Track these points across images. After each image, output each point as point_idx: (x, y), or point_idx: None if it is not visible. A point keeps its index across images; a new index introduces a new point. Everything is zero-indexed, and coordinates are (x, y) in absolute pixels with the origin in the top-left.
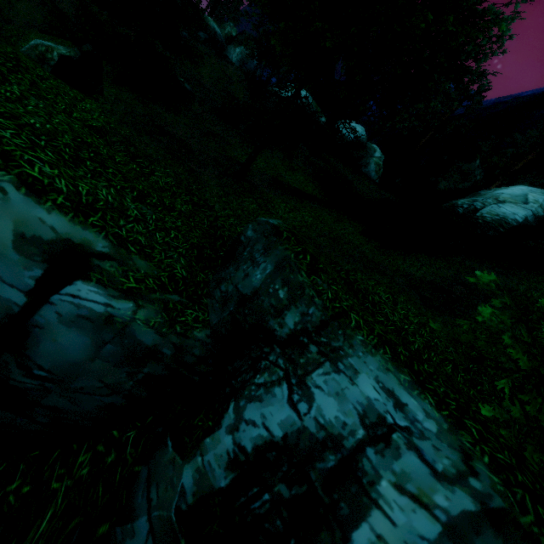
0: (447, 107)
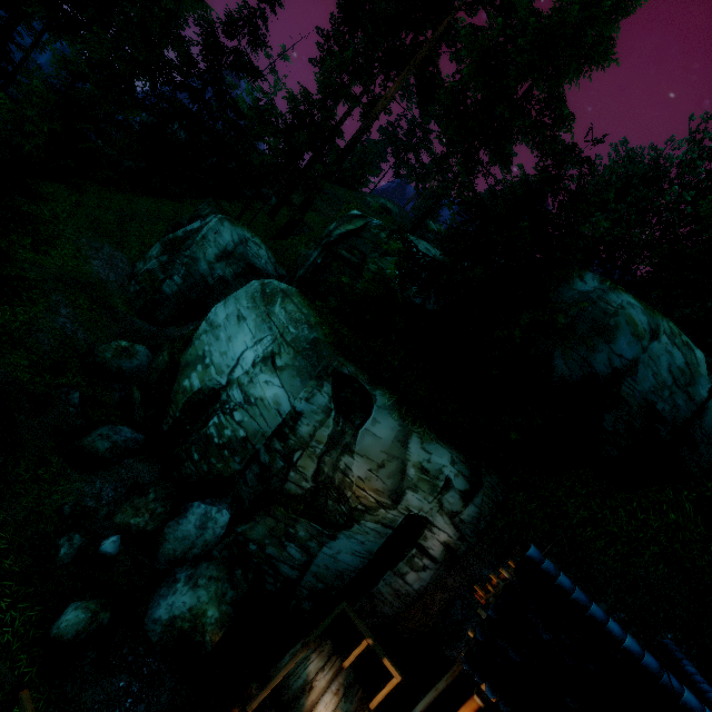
0: (706, 302)
